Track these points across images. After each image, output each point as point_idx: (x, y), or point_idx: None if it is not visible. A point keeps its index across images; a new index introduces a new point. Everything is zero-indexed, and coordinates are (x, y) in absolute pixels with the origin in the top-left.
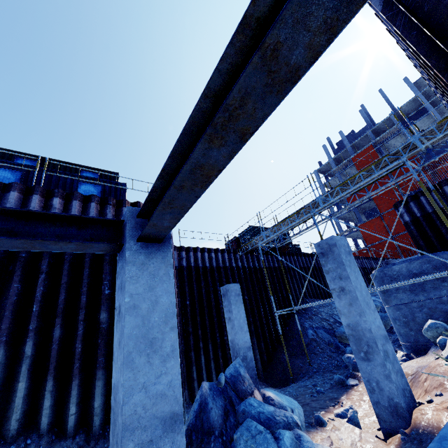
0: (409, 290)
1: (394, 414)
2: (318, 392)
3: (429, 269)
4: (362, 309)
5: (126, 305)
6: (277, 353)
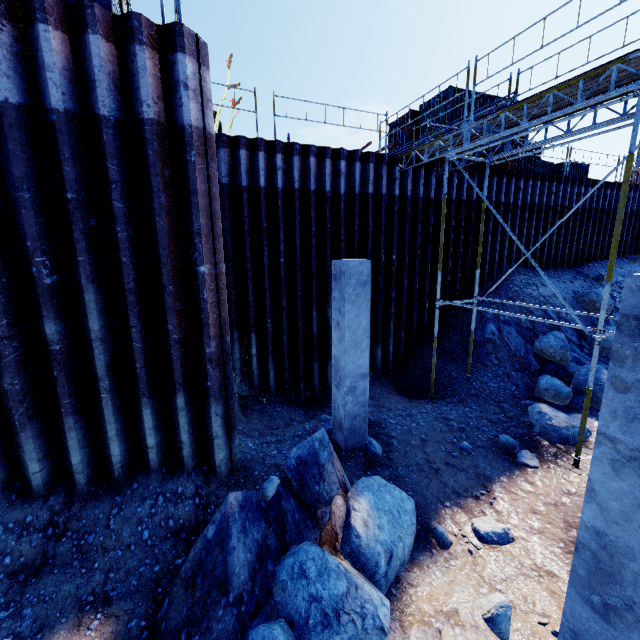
0: None
1: None
2: (461, 448)
3: None
4: None
5: None
6: (423, 347)
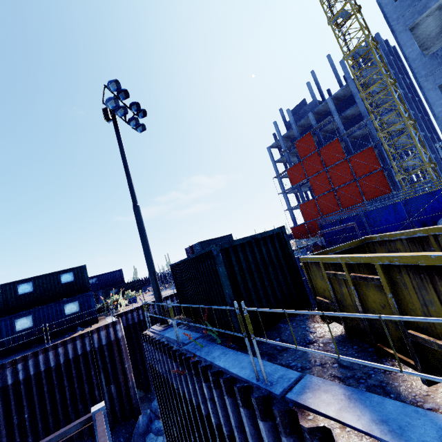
0: None
1: None
2: None
3: None
4: None
5: (97, 441)
6: None
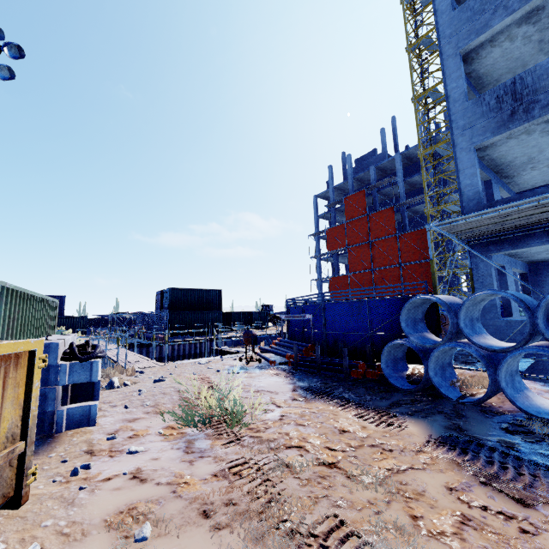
0: None
1: None
2: None
3: None
4: None
5: None
6: None
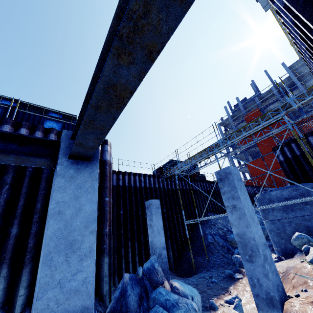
0: (282, 210)
1: (270, 305)
2: (213, 282)
3: (297, 195)
4: (249, 222)
5: (51, 211)
6: (185, 252)
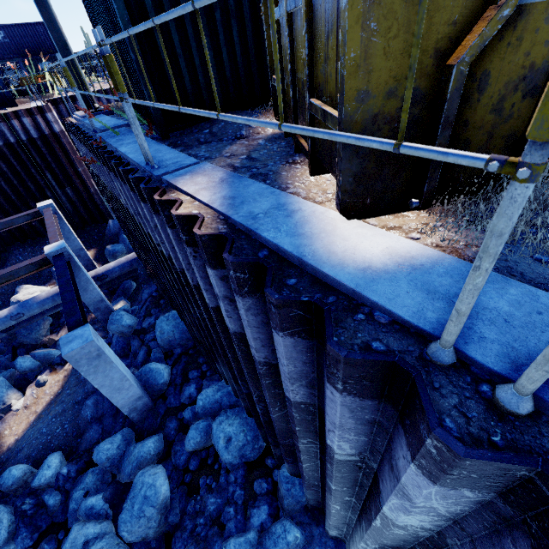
0: None
1: None
2: None
3: None
4: None
5: None
6: None
